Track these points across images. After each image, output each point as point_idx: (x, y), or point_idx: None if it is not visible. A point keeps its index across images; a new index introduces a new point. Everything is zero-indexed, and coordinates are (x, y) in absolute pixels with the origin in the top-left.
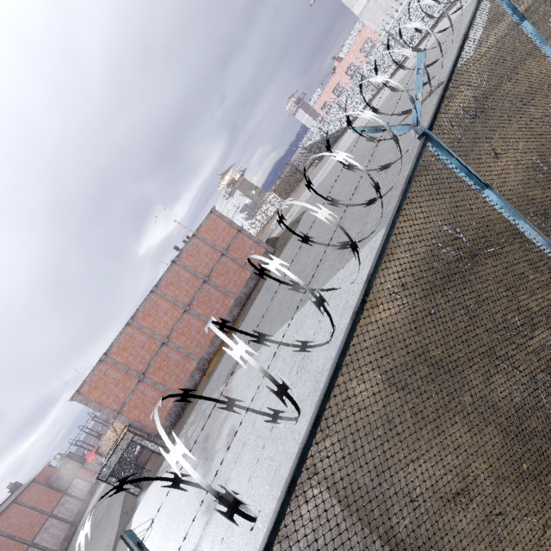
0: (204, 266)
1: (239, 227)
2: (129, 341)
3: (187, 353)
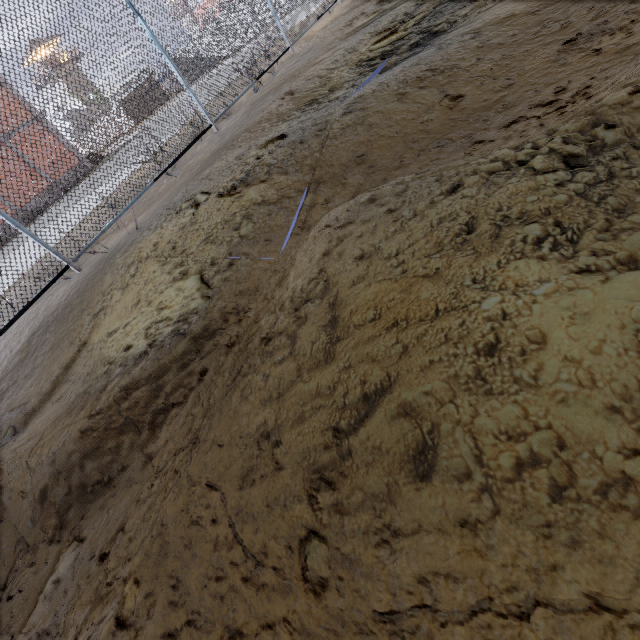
0: None
1: (37, 113)
2: None
3: None
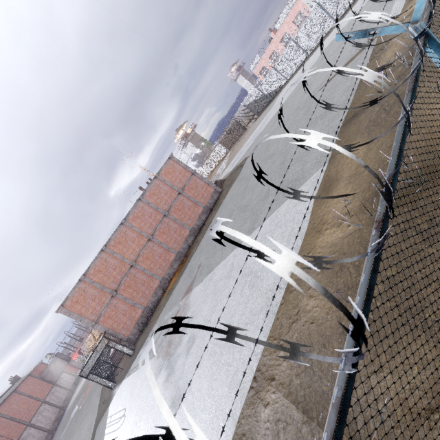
0: (164, 203)
1: (193, 171)
2: (103, 264)
3: (151, 274)
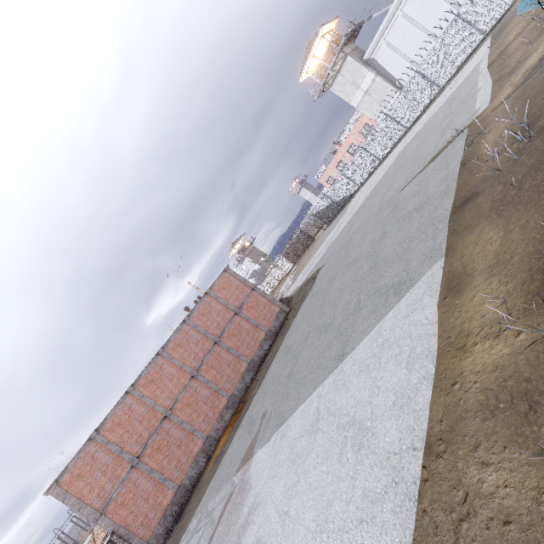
0: (215, 326)
1: (253, 285)
2: (126, 413)
3: (191, 429)
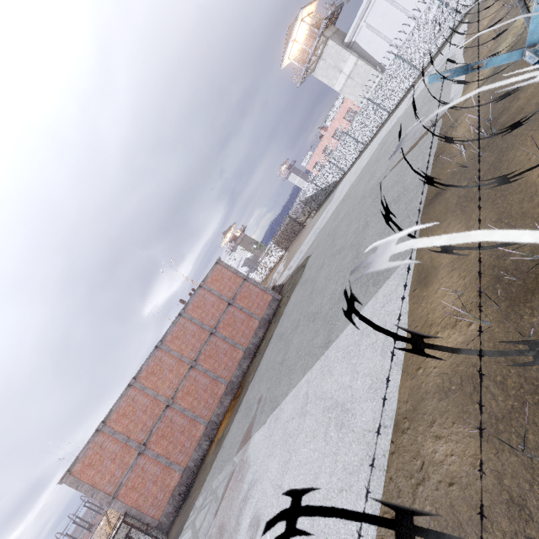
0: (211, 317)
1: (245, 276)
2: (130, 405)
3: (193, 416)
